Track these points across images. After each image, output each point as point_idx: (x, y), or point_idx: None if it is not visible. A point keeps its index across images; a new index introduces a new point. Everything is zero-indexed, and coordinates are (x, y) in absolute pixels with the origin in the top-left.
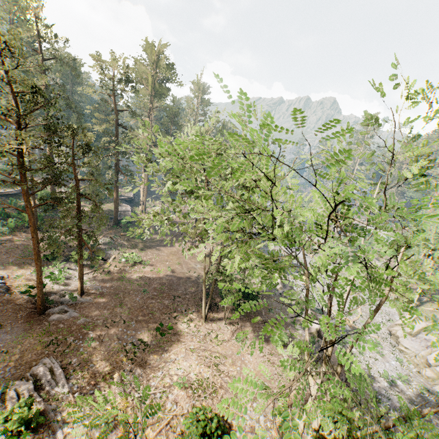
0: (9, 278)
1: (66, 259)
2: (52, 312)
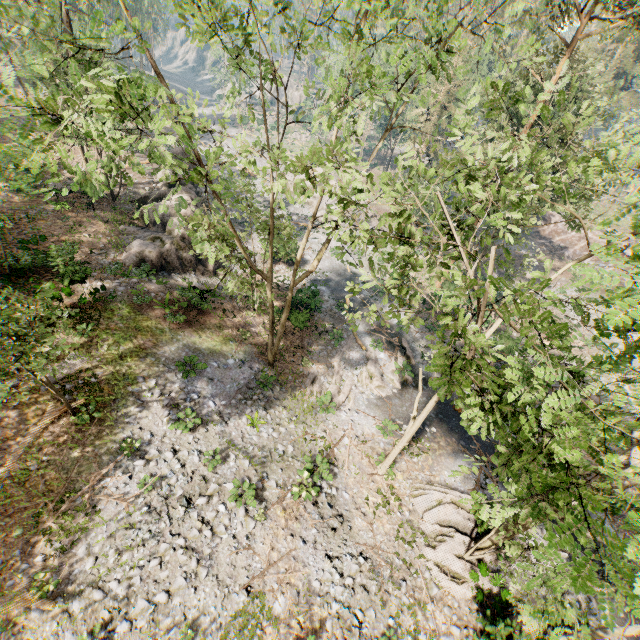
0: None
1: None
2: None
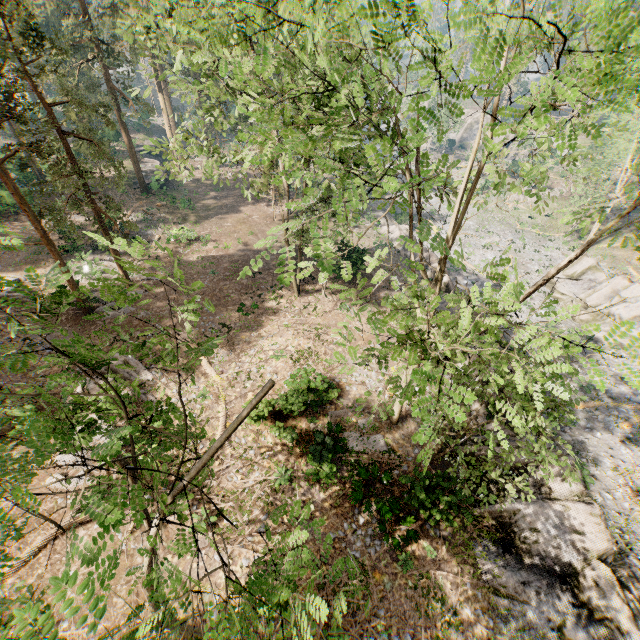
0: (28, 281)
1: (92, 249)
2: (102, 311)
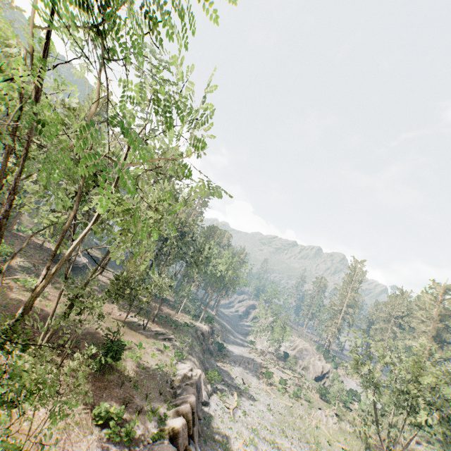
0: None
1: None
2: None
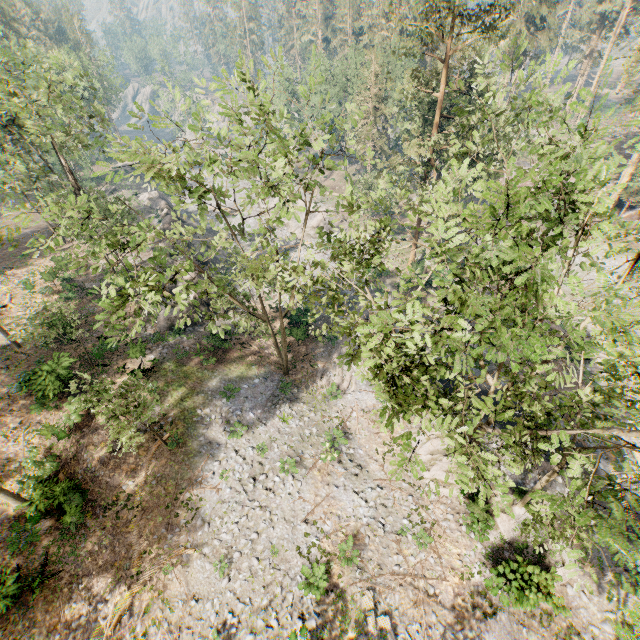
0: None
1: None
2: None
